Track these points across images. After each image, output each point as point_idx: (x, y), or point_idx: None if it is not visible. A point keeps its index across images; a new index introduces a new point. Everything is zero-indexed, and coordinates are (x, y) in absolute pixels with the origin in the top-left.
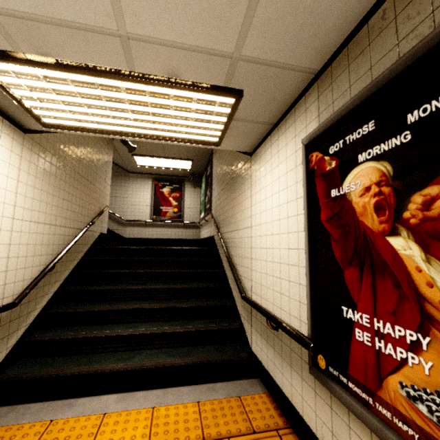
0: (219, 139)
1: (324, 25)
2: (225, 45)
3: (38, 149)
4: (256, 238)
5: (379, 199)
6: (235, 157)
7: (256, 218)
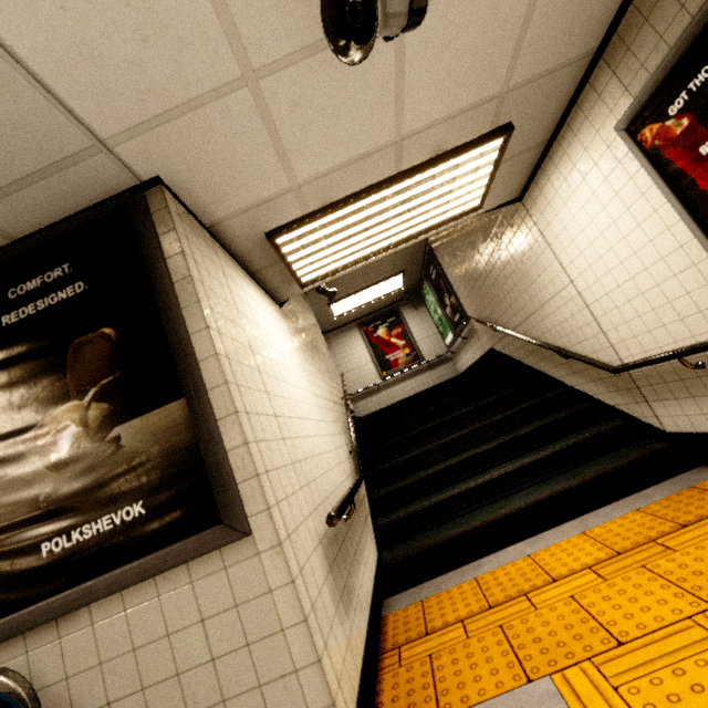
0: (483, 199)
1: (596, 3)
2: (493, 89)
3: (289, 322)
4: (589, 288)
5: None
6: (486, 221)
7: (575, 266)
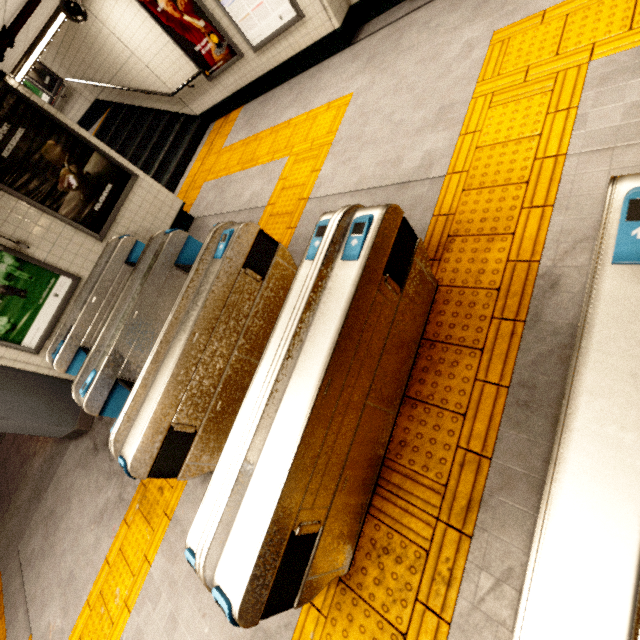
0: None
1: None
2: None
3: None
4: (143, 57)
5: (172, 7)
6: None
7: (132, 45)
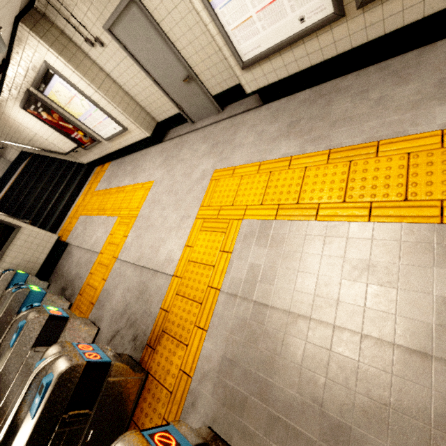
0: None
1: None
2: None
3: None
4: (43, 136)
5: (51, 118)
6: None
7: (34, 130)
